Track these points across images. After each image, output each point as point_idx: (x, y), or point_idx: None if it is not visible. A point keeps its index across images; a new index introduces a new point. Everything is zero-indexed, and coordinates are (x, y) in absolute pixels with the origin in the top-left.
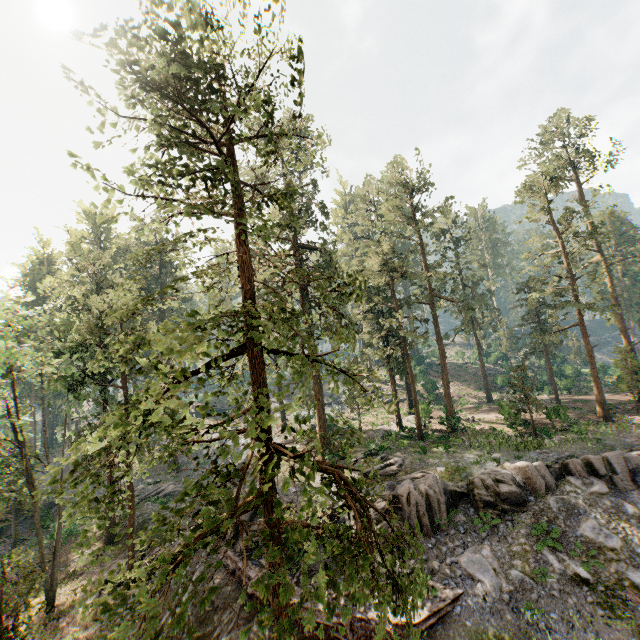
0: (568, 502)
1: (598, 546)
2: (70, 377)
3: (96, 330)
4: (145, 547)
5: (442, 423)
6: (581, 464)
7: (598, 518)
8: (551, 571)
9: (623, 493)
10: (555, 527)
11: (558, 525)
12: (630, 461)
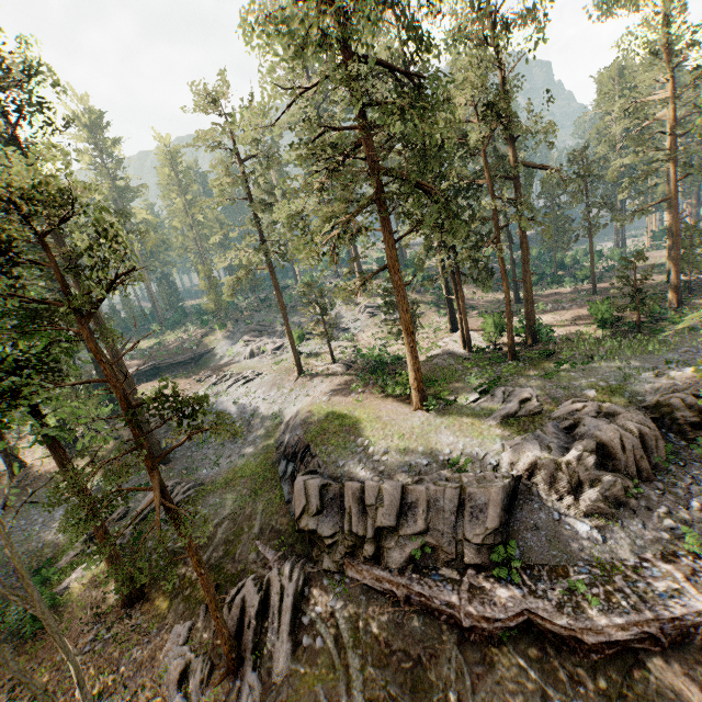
0: None
1: None
2: None
3: None
4: None
5: (519, 335)
6: None
7: None
8: None
9: None
10: None
11: None
12: None
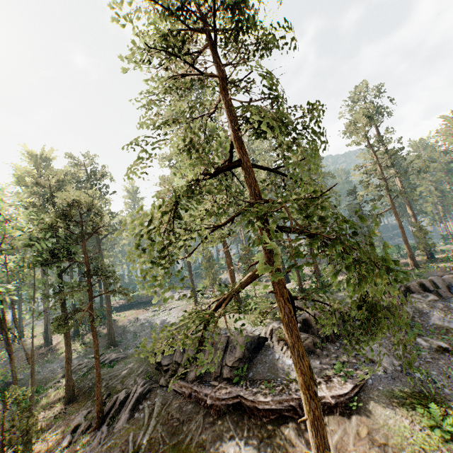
0: (417, 307)
1: (445, 328)
2: (41, 256)
3: (62, 218)
4: (104, 398)
5: (313, 282)
6: (417, 285)
7: (438, 314)
8: (422, 348)
9: (446, 299)
10: (415, 322)
11: (416, 321)
12: (445, 281)
